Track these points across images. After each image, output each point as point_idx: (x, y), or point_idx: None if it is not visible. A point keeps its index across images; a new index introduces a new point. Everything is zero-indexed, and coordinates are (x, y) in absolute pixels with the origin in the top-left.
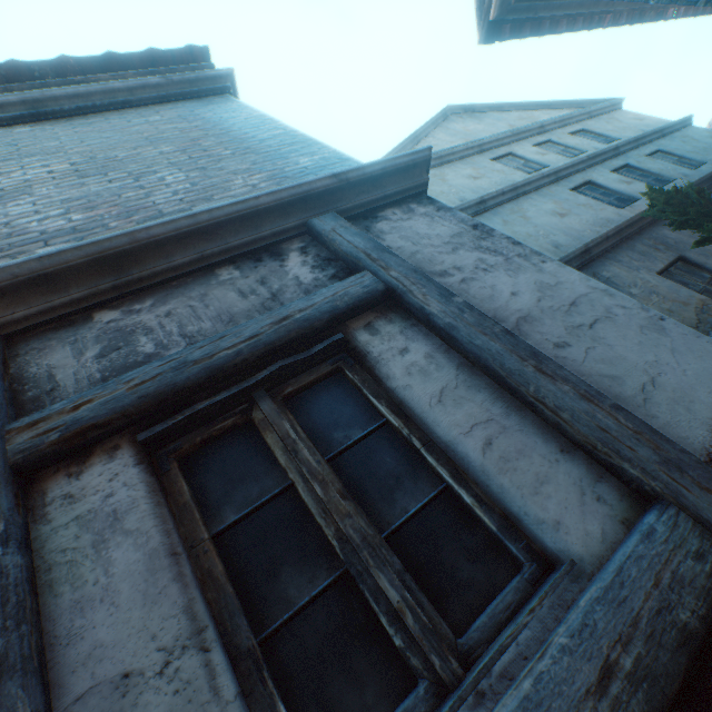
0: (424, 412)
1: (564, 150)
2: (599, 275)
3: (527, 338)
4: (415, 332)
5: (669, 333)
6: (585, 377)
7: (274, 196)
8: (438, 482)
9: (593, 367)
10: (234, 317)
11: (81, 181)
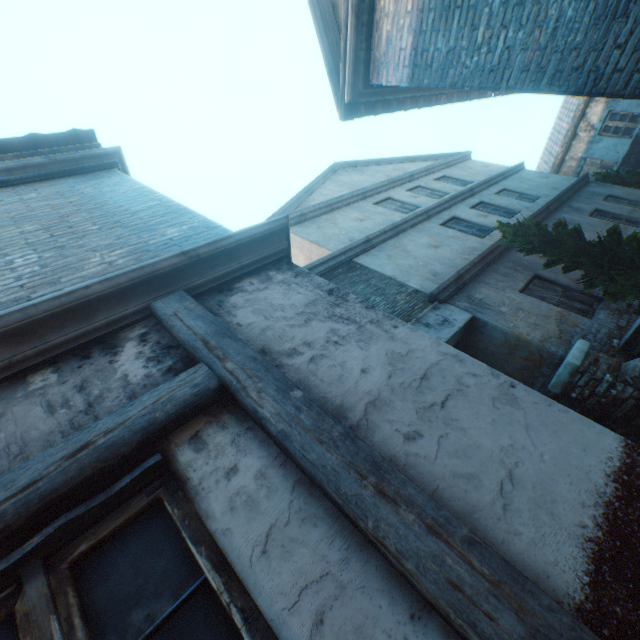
0: (245, 570)
1: (432, 193)
2: (473, 297)
3: (376, 431)
4: (250, 438)
5: (521, 403)
6: (439, 481)
7: (109, 282)
8: None
9: (447, 464)
10: (27, 446)
11: None
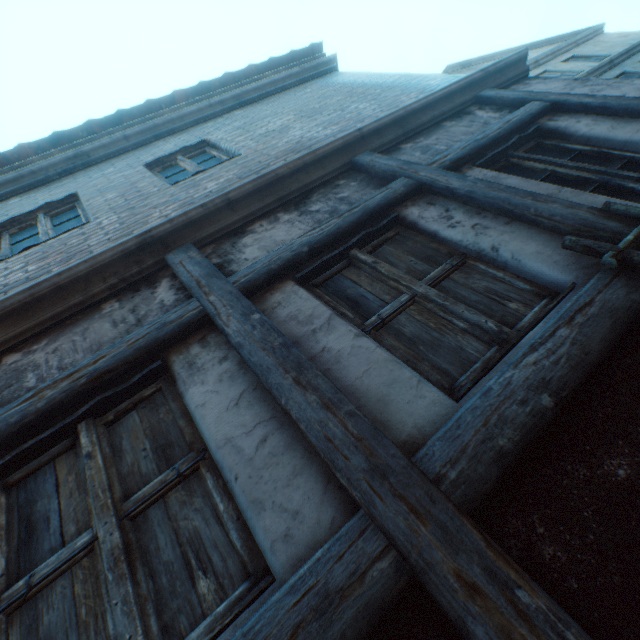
0: (605, 136)
1: (561, 75)
2: None
3: None
4: (577, 117)
5: None
6: None
7: (457, 85)
8: (623, 161)
9: None
10: (472, 133)
11: (312, 119)
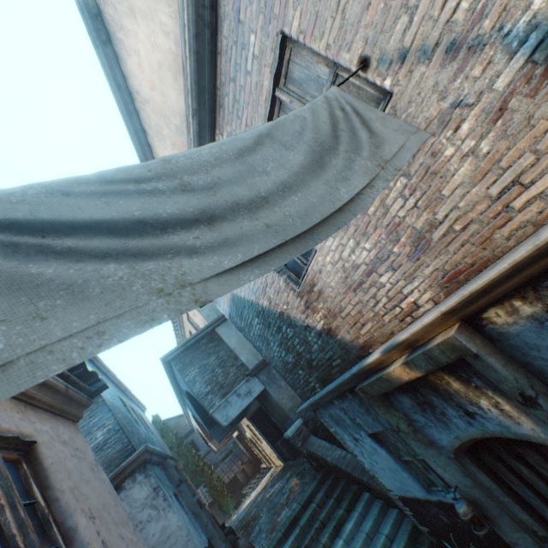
0: None
1: None
2: (271, 372)
3: None
4: None
5: (188, 547)
6: None
7: None
8: None
9: None
10: None
11: None
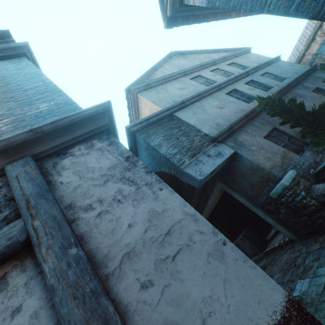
0: None
1: (224, 73)
2: (237, 140)
3: (123, 279)
4: (38, 281)
5: (226, 259)
6: None
7: None
8: None
9: (163, 311)
10: None
11: None
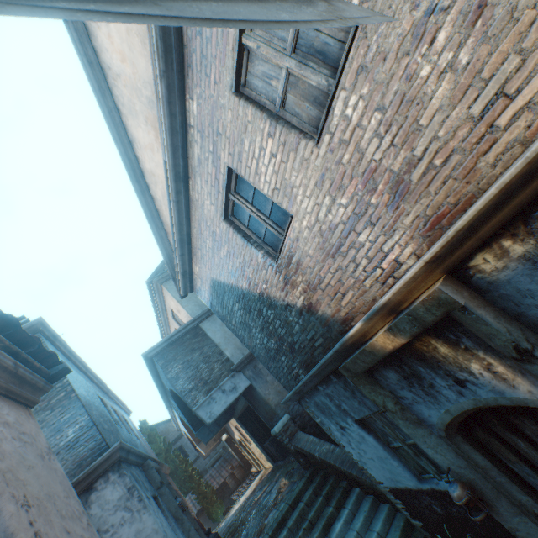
0: None
1: None
2: (257, 366)
3: None
4: None
5: None
6: None
7: None
8: None
9: None
10: None
11: None
